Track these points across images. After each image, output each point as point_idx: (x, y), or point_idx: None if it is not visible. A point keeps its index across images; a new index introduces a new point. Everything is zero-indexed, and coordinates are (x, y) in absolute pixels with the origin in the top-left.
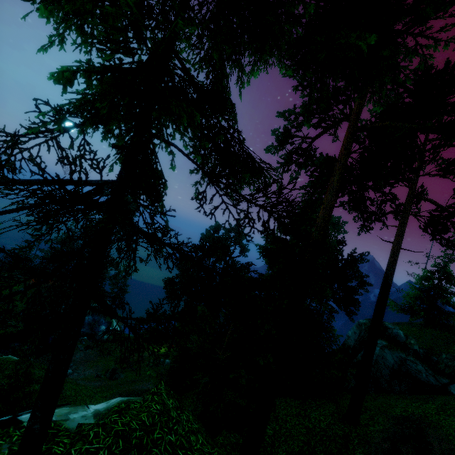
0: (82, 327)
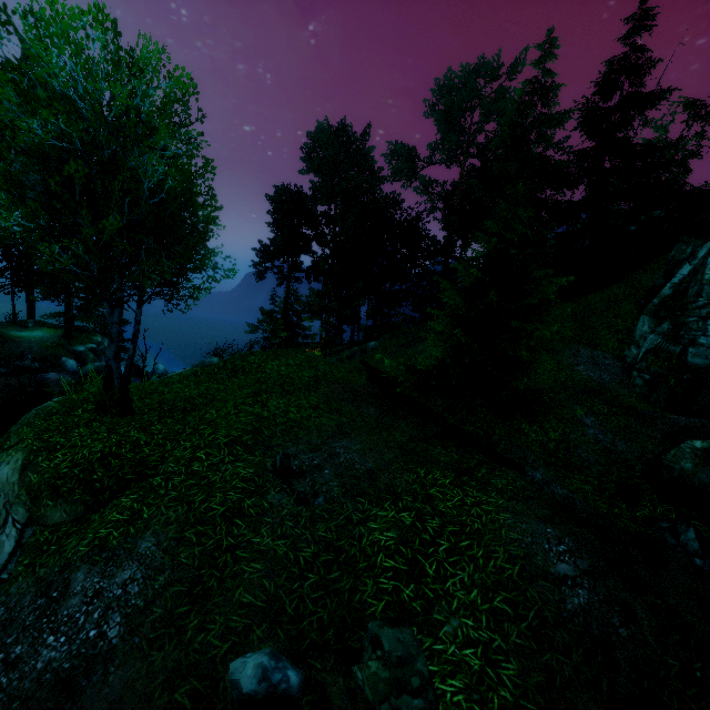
0: None
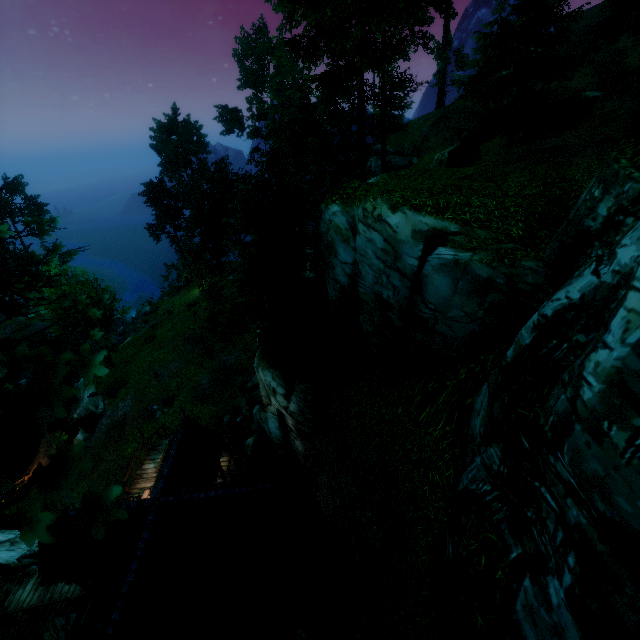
0: None
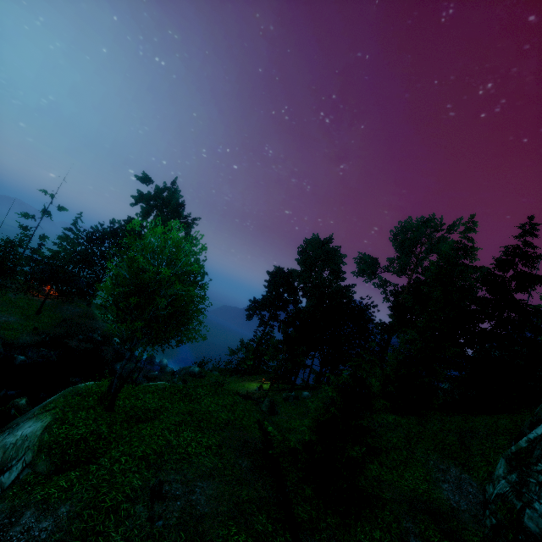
0: (130, 361)
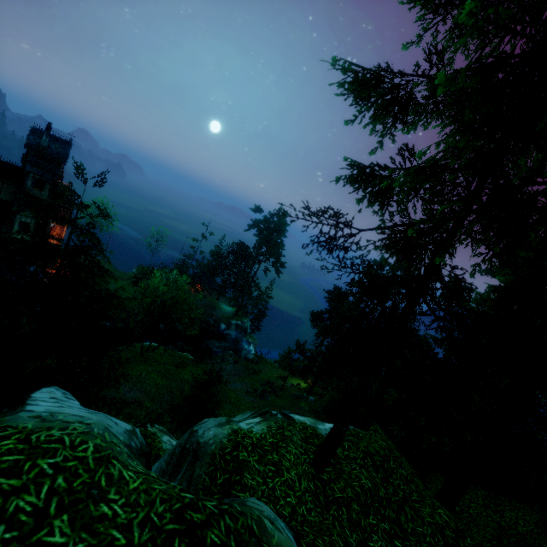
0: (227, 341)
